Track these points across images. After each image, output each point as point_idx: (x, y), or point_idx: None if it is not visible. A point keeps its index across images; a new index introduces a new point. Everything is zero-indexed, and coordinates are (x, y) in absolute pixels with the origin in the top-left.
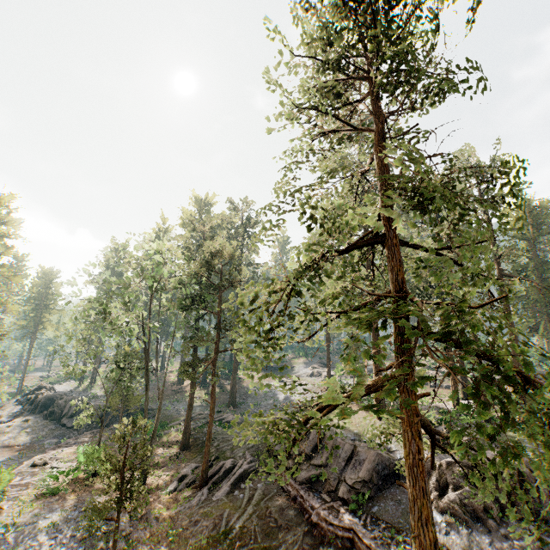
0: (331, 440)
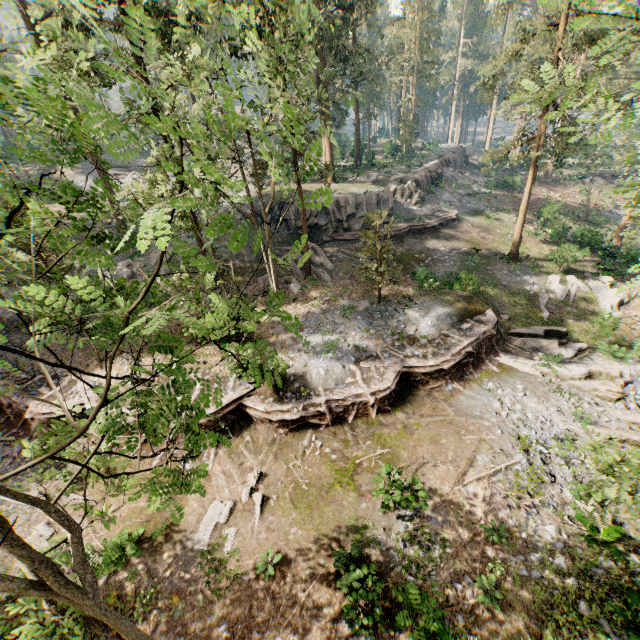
0: (363, 198)
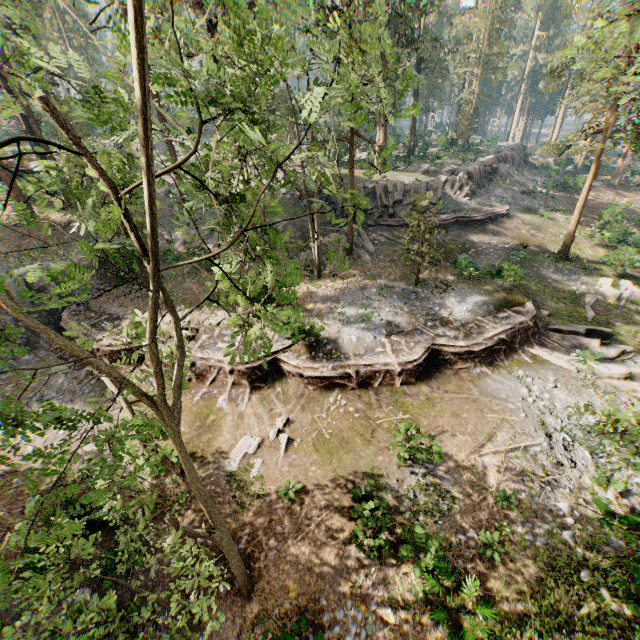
0: (411, 186)
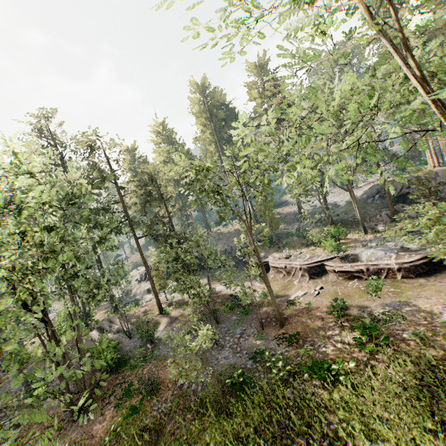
0: None
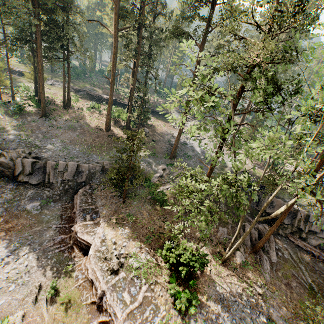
0: None
